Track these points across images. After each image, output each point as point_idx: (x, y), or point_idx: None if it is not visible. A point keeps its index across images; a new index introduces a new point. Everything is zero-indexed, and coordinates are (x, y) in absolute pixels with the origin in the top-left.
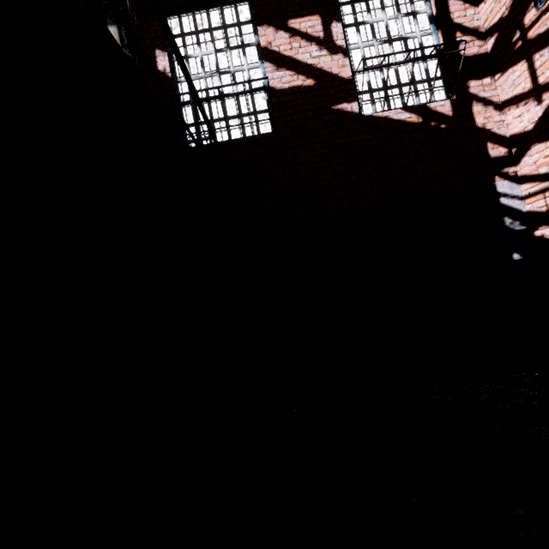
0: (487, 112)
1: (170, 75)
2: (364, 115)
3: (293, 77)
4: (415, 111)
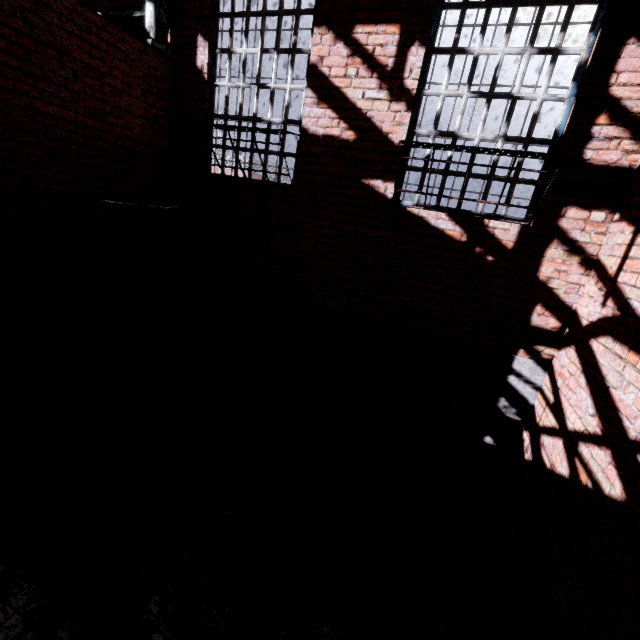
0: (566, 264)
1: (206, 76)
2: (400, 202)
3: (333, 121)
4: (464, 223)
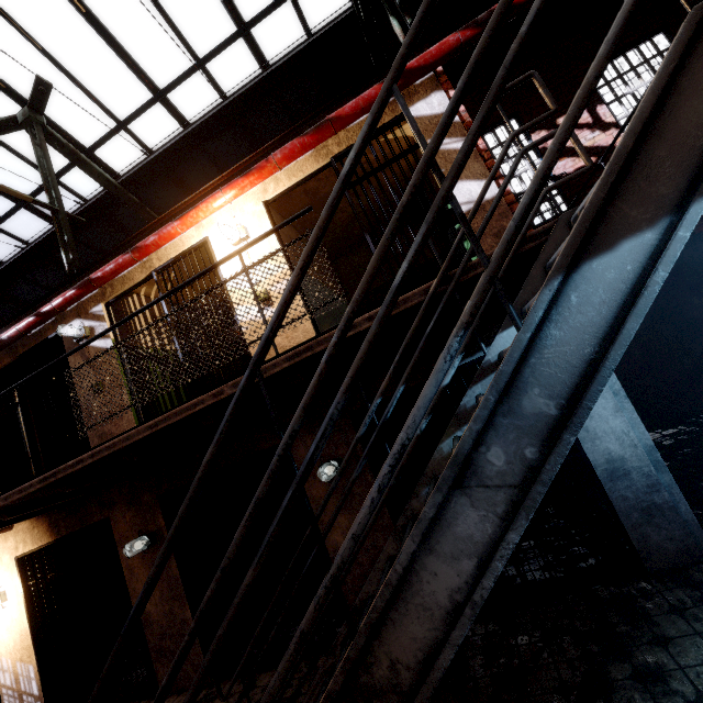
0: None
1: None
2: None
3: (575, 161)
4: None
